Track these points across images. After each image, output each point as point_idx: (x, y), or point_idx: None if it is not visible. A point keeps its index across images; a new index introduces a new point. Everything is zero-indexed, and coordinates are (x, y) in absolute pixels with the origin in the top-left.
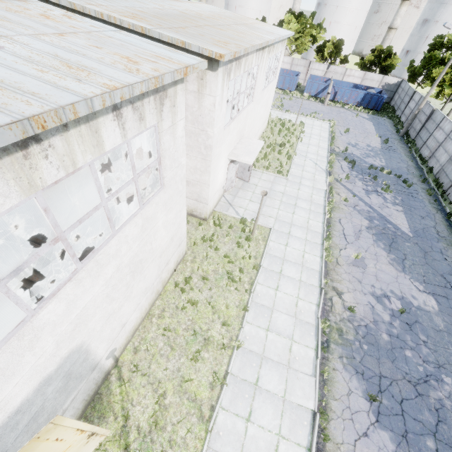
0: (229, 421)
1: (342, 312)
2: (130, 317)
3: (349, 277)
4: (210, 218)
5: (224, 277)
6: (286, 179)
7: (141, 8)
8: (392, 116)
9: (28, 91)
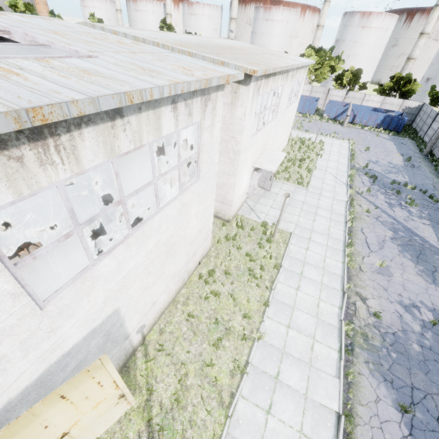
0: (248, 411)
1: (366, 317)
2: (159, 297)
3: (373, 284)
4: (233, 220)
5: (246, 274)
6: (306, 189)
7: (186, 41)
8: (414, 137)
9: (120, 79)
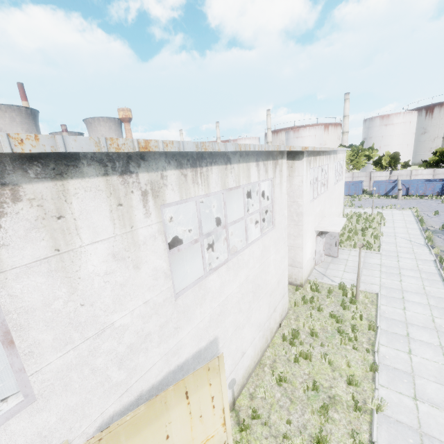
0: None
1: None
2: (247, 349)
3: None
4: (306, 285)
5: (336, 336)
6: (379, 253)
7: None
8: None
9: None
